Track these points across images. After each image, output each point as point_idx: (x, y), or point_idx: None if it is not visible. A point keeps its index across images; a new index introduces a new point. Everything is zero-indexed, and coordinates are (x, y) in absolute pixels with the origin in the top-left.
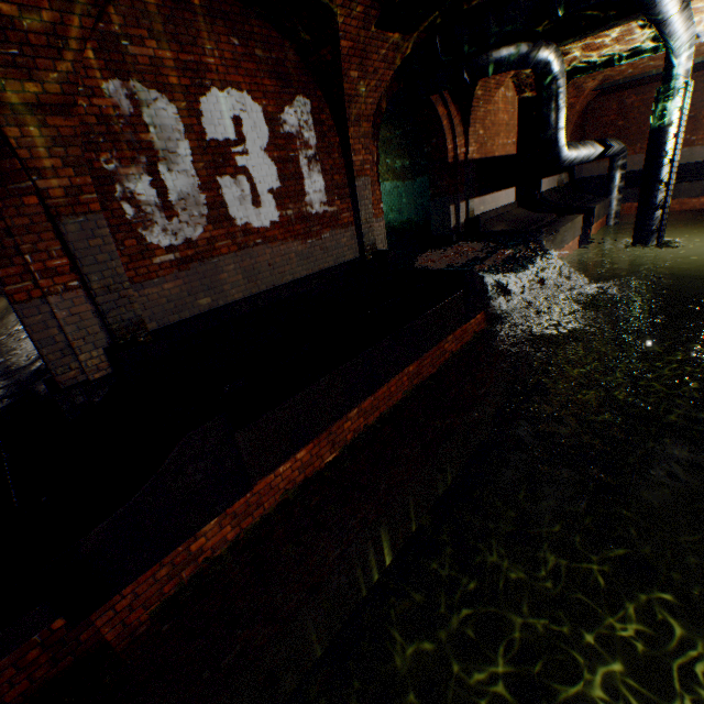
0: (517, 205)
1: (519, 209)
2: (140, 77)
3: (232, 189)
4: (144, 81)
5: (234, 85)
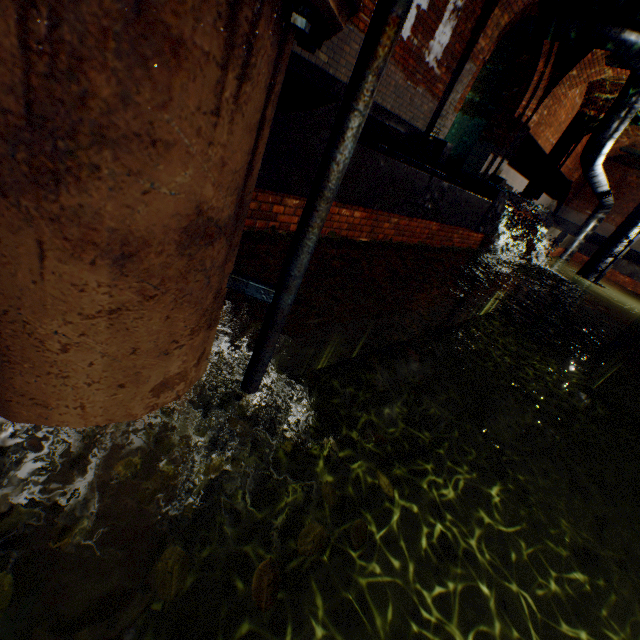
0: (521, 197)
1: (521, 200)
2: None
3: None
4: None
5: None
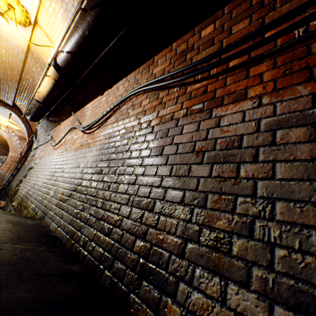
0: None
1: None
2: None
3: None
4: None
5: None
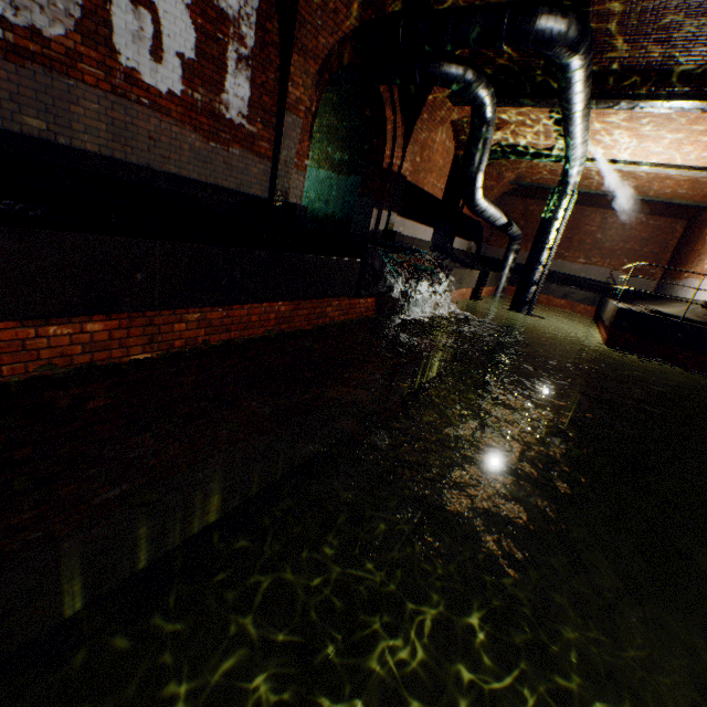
0: (431, 245)
1: (432, 249)
2: None
3: (127, 16)
4: None
5: None
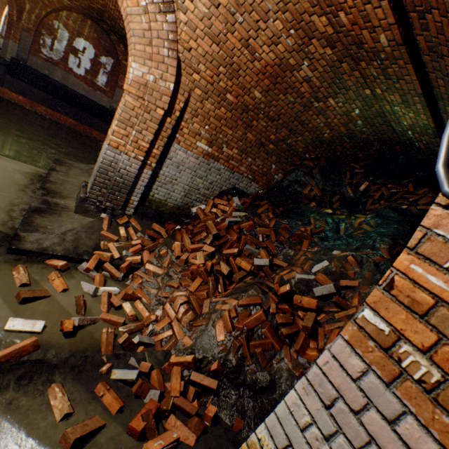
0: None
1: None
2: (64, 25)
3: (73, 59)
4: (64, 26)
5: (90, 42)
